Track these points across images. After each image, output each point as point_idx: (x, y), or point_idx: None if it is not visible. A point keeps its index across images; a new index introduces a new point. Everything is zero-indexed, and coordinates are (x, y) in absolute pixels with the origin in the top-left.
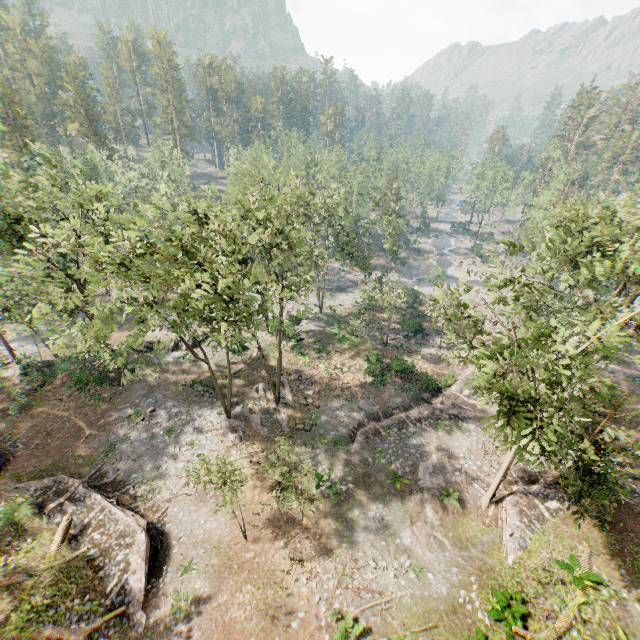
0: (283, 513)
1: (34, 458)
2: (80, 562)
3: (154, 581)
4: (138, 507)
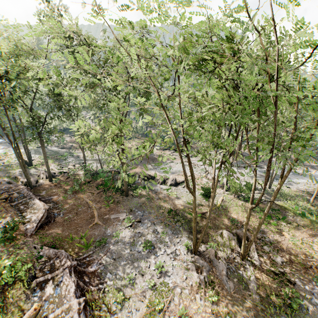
0: None
1: (61, 226)
2: None
3: None
4: (99, 317)
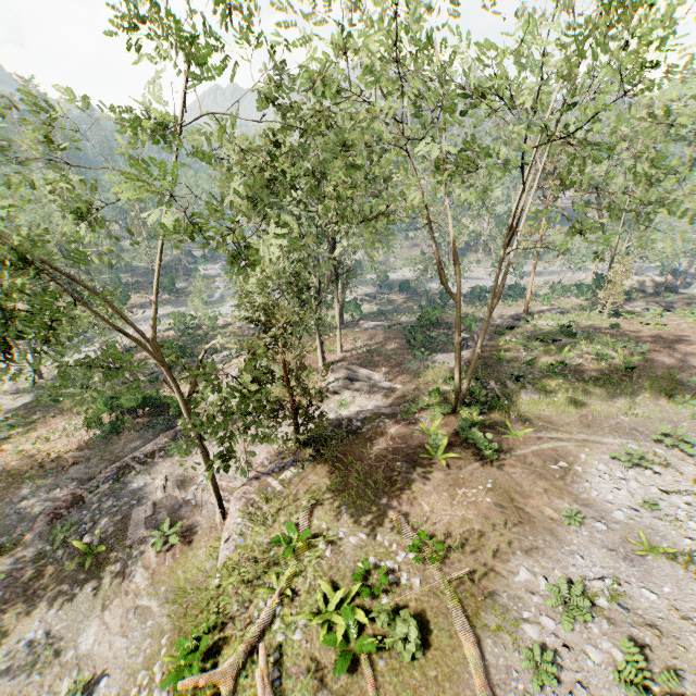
0: None
1: None
2: None
3: None
4: None
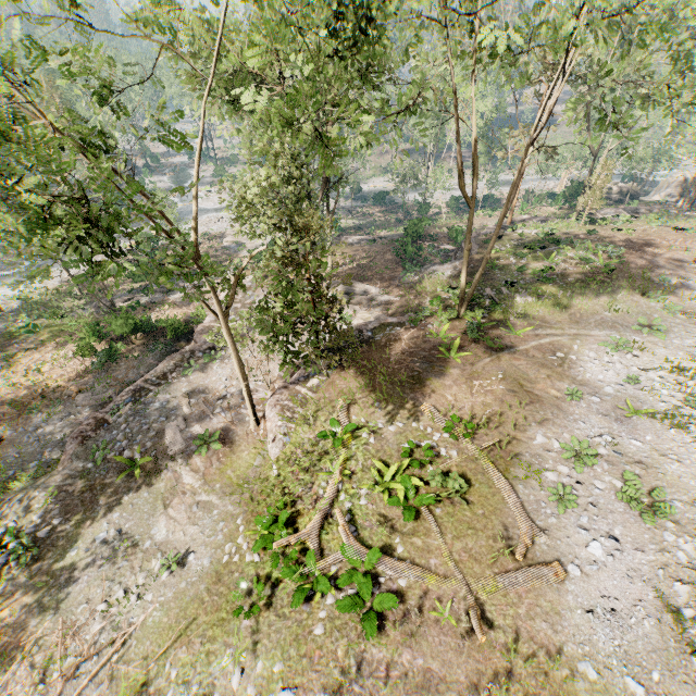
0: None
1: None
2: None
3: None
4: None
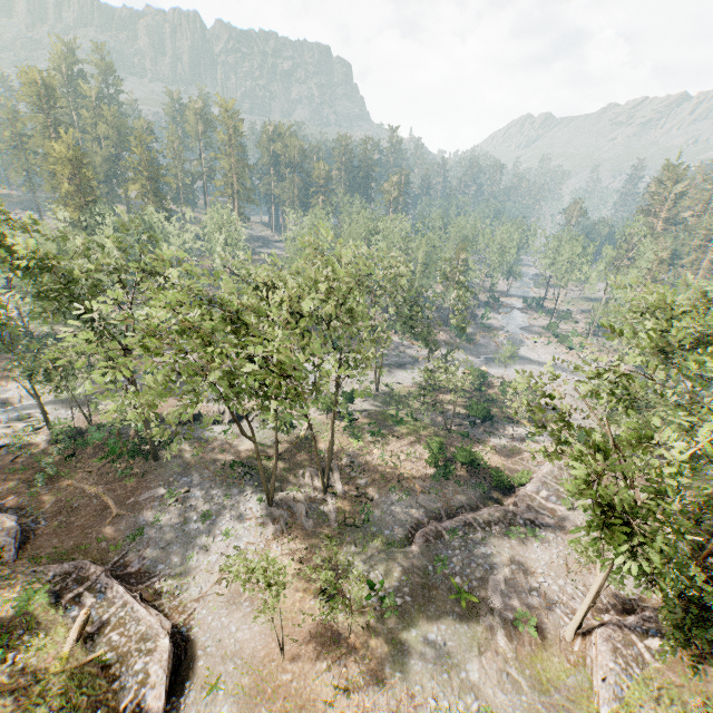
0: (327, 626)
1: (55, 537)
2: (94, 667)
3: (174, 699)
4: (163, 605)
